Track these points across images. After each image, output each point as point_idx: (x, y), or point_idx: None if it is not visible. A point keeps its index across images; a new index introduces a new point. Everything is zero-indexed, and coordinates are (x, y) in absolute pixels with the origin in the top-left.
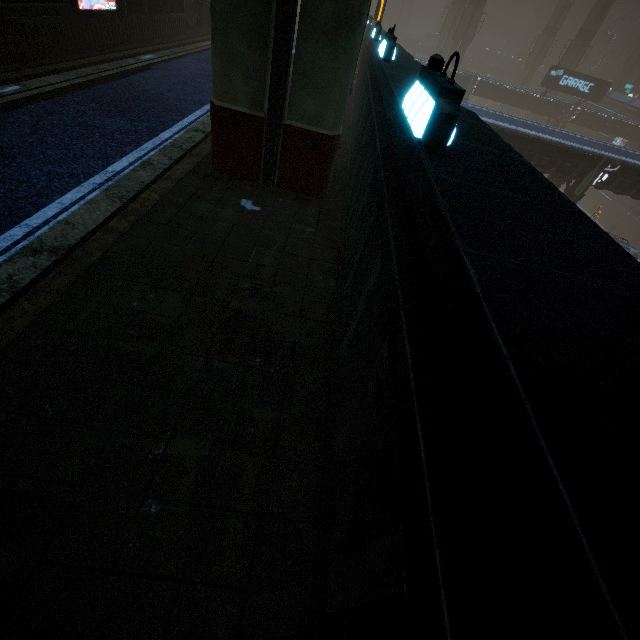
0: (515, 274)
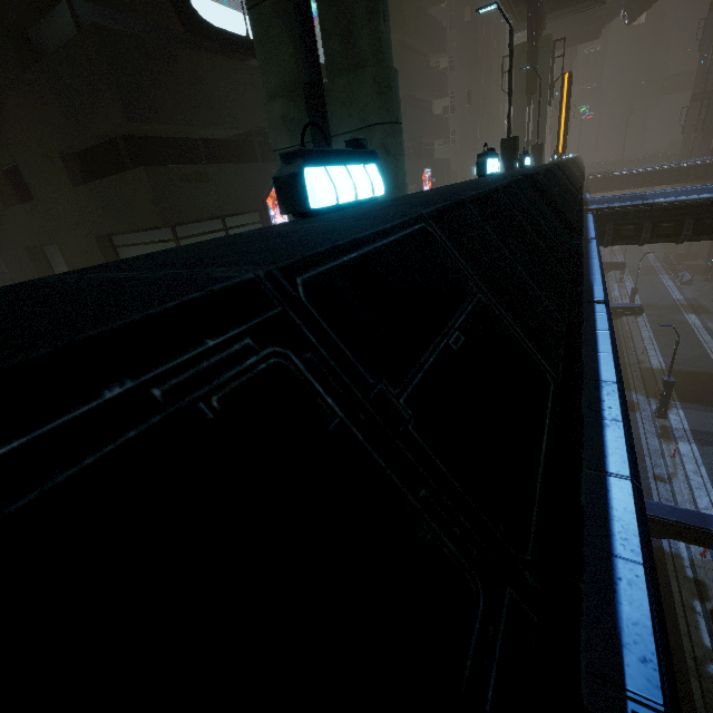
0: (27, 286)
